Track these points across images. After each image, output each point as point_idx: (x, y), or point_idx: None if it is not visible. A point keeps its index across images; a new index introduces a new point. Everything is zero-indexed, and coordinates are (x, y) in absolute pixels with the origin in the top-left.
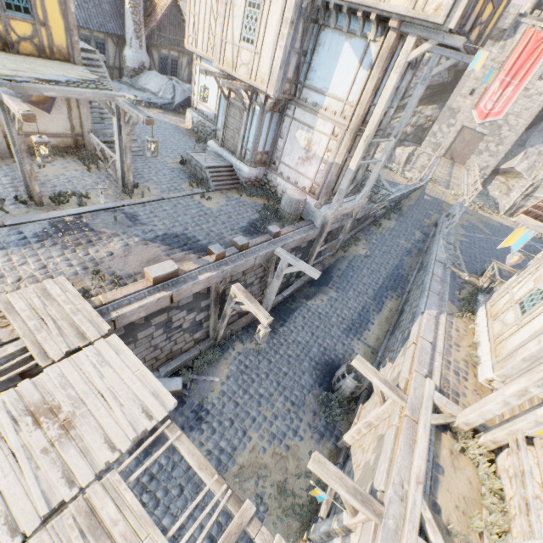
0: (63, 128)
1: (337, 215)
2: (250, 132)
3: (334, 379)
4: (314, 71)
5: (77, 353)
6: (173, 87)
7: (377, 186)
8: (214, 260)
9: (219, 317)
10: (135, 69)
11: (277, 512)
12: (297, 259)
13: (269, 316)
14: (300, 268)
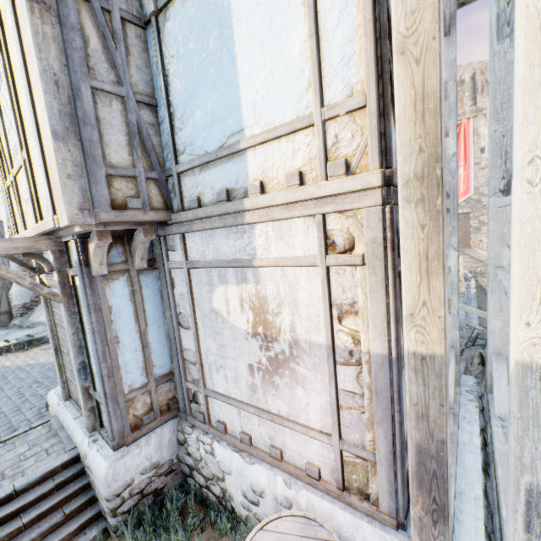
0: None
1: None
2: (89, 349)
3: None
4: (186, 122)
5: None
6: None
7: (483, 327)
8: None
9: None
10: (26, 305)
11: None
12: None
13: None
14: None
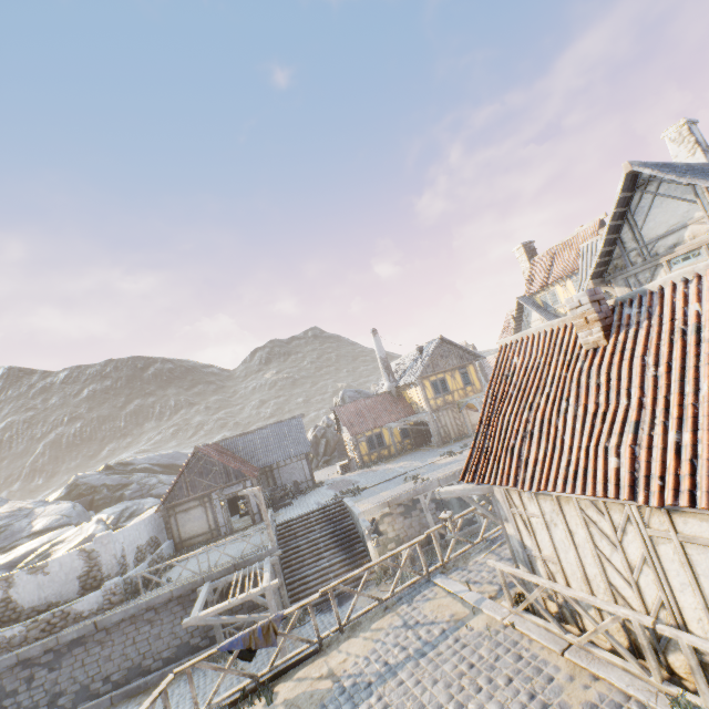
0: None
1: None
2: None
3: None
4: None
5: None
6: None
7: None
8: None
9: None
10: None
11: None
12: None
13: None
14: None
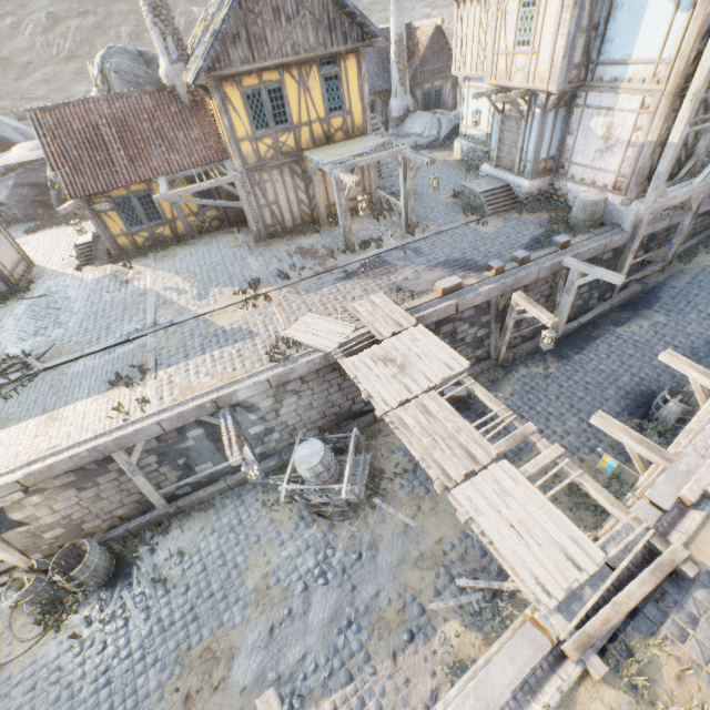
0: (358, 192)
1: (657, 210)
2: (529, 141)
3: (651, 407)
4: (610, 42)
5: (398, 334)
6: (438, 121)
7: None
8: (493, 274)
9: (499, 337)
10: (400, 118)
11: (567, 505)
12: (591, 266)
13: (553, 317)
14: (596, 275)
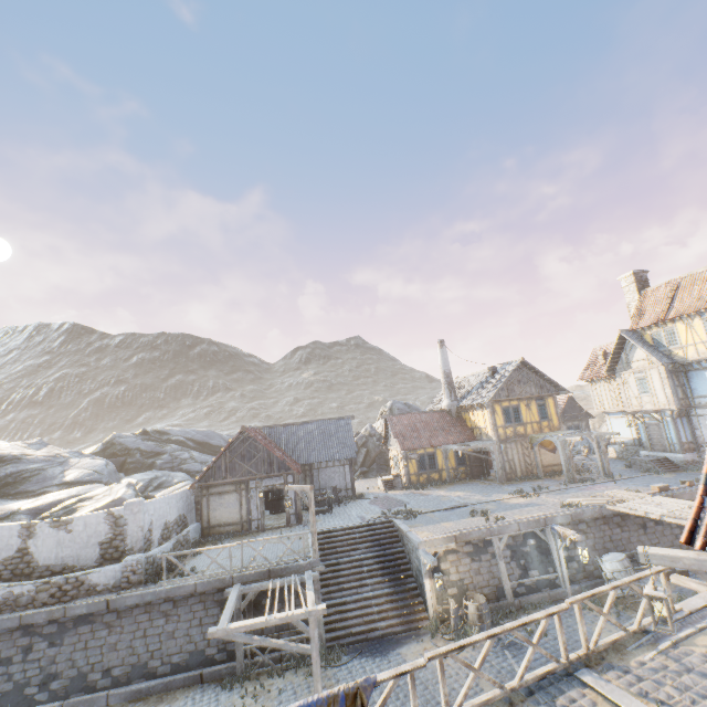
0: (558, 461)
1: None
2: (670, 433)
3: None
4: (694, 389)
5: (643, 498)
6: (586, 440)
7: None
8: (687, 485)
9: None
10: None
11: None
12: None
13: None
14: None
